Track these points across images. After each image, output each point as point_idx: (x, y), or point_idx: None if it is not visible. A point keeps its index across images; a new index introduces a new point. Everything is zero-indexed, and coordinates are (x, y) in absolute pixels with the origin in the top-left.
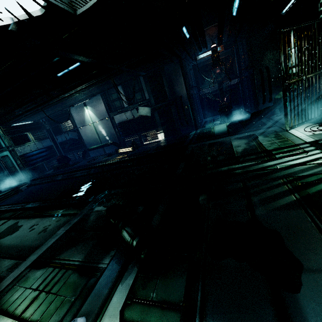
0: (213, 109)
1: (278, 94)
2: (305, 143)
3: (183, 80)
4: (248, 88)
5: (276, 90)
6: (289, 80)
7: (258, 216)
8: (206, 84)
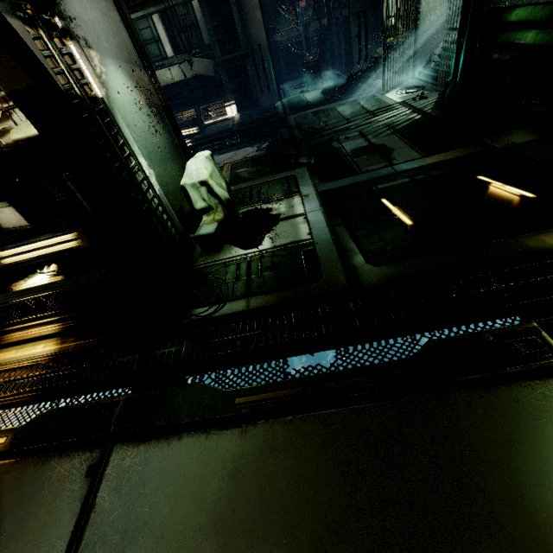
0: (293, 69)
1: (375, 52)
2: (396, 103)
3: (262, 16)
4: (338, 37)
5: (372, 45)
6: (389, 38)
7: (373, 142)
8: (283, 24)
